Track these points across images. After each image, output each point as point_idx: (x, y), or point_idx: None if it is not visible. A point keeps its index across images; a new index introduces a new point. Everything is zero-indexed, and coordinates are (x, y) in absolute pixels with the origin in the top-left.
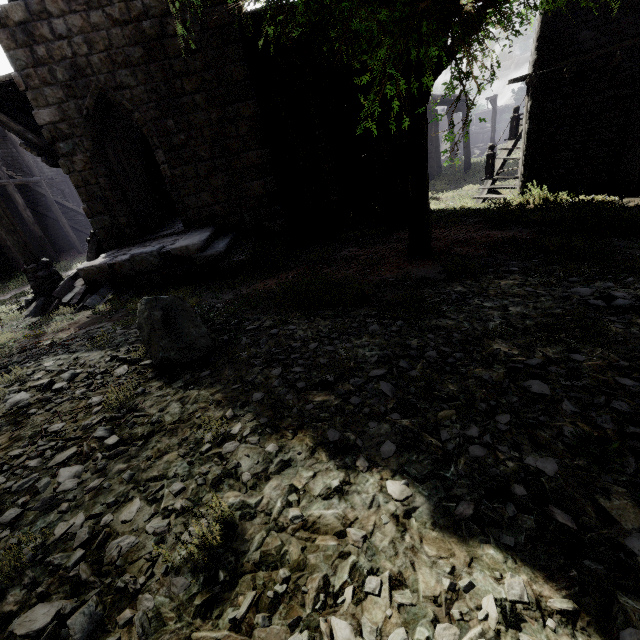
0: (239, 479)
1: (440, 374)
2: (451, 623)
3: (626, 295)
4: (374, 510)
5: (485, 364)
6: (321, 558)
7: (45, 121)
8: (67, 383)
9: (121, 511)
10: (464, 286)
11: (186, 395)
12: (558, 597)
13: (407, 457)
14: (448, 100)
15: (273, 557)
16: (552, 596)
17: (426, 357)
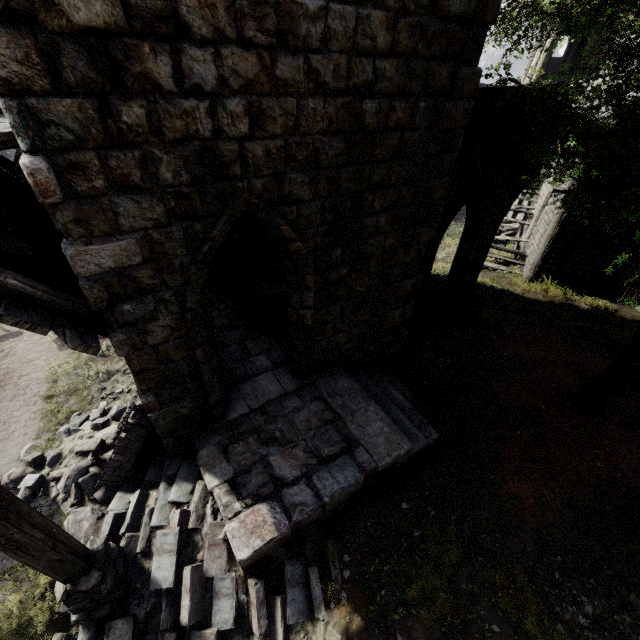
0: None
1: None
2: None
3: None
4: None
5: None
6: None
7: (99, 266)
8: None
9: None
10: None
11: None
12: None
13: None
14: None
15: None
16: None
17: None
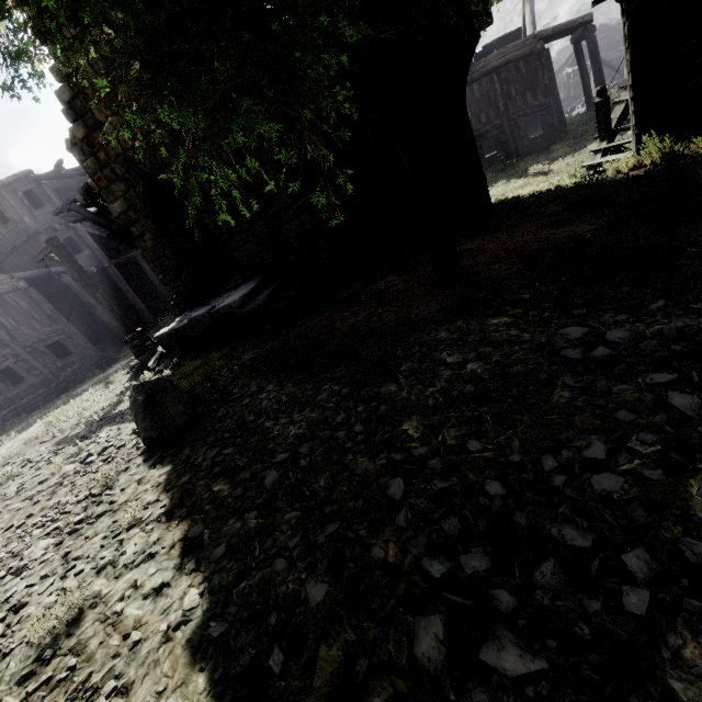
0: (116, 567)
1: (328, 463)
2: None
3: (626, 336)
4: (164, 616)
5: (377, 451)
6: (104, 654)
7: (118, 213)
8: (97, 456)
9: (45, 584)
10: (450, 330)
11: (147, 475)
12: None
13: (226, 564)
14: (562, 31)
15: (82, 645)
16: None
17: (331, 440)
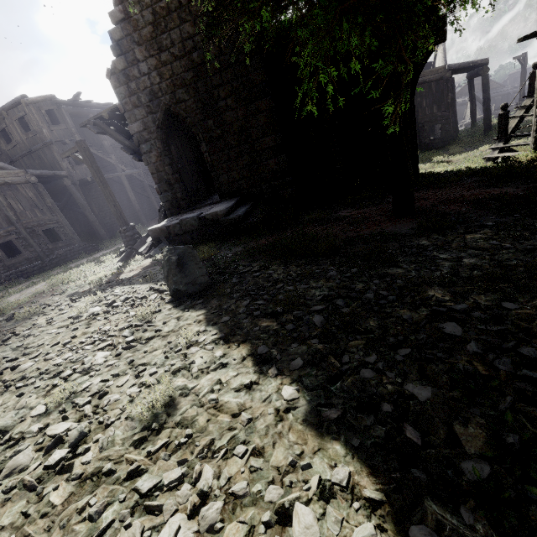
0: (190, 371)
1: (368, 312)
2: (281, 487)
3: None
4: (266, 404)
5: (413, 307)
6: (217, 428)
7: (134, 131)
8: (121, 303)
9: (119, 380)
10: (430, 240)
11: (182, 315)
12: (374, 490)
13: (309, 371)
14: (466, 67)
15: (188, 421)
16: (369, 488)
17: (362, 298)
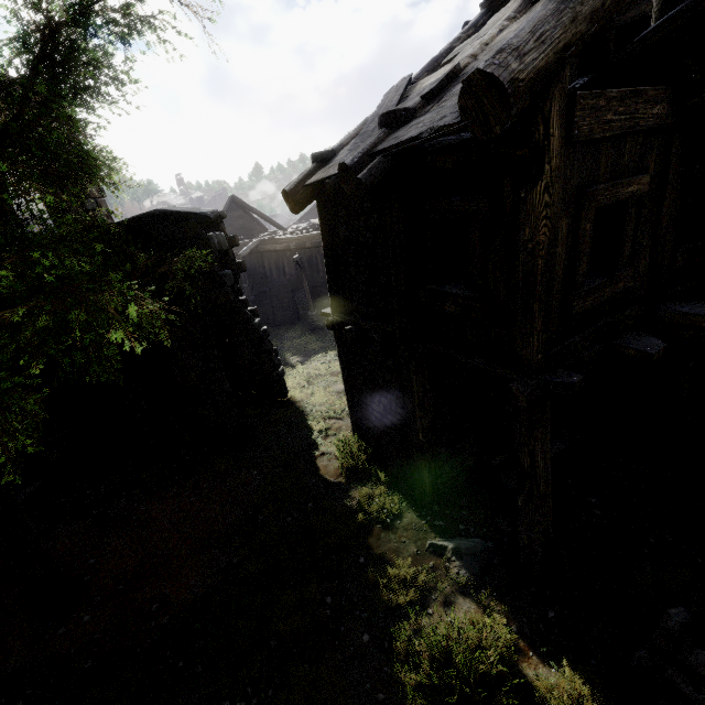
0: None
1: None
2: None
3: None
4: None
5: None
6: None
7: None
8: None
9: None
10: None
11: None
12: None
13: None
14: None
15: None
16: None
17: None
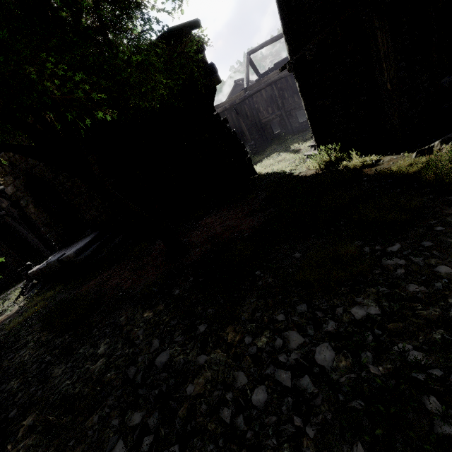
0: None
1: None
2: None
3: (164, 361)
4: None
5: None
6: None
7: (11, 193)
8: None
9: None
10: (128, 315)
11: None
12: None
13: None
14: None
15: None
16: None
17: None
